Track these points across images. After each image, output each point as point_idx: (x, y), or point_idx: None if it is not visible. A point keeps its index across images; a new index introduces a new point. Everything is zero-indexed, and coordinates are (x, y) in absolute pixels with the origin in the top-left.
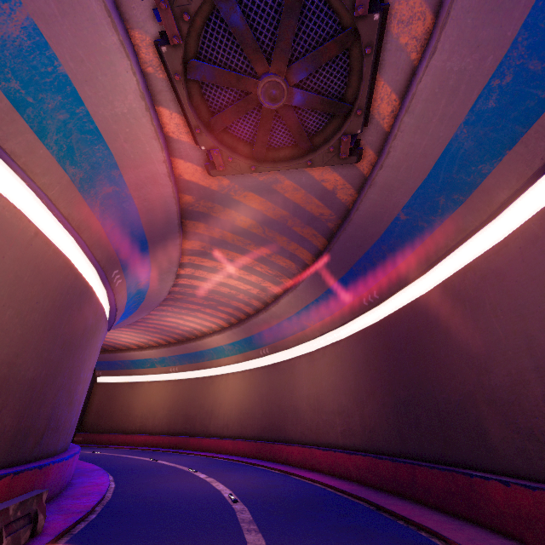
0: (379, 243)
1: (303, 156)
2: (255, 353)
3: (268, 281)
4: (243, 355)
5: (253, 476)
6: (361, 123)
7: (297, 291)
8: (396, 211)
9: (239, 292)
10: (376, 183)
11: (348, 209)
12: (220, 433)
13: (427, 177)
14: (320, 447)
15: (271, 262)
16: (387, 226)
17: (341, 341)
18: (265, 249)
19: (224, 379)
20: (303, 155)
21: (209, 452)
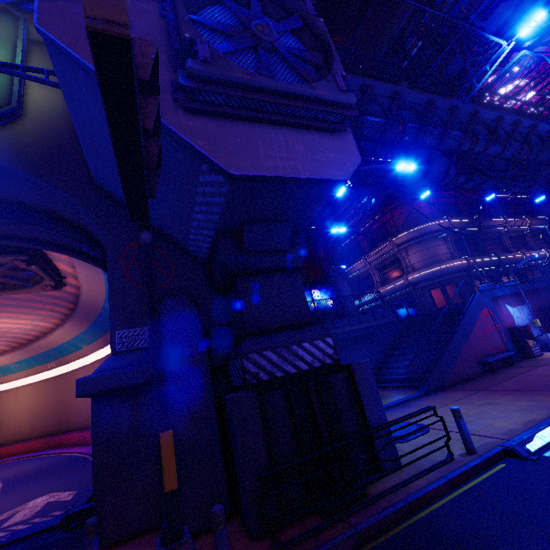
0: (103, 312)
1: (24, 287)
2: (44, 368)
3: (39, 321)
4: (32, 370)
5: (28, 465)
6: (53, 283)
7: (66, 328)
8: (102, 303)
9: (12, 329)
10: (83, 293)
11: (78, 295)
12: (11, 440)
13: (106, 296)
14: (89, 429)
15: (35, 313)
16: (103, 307)
17: (102, 359)
18: (24, 309)
19: (13, 393)
20: (24, 287)
21: (0, 459)
